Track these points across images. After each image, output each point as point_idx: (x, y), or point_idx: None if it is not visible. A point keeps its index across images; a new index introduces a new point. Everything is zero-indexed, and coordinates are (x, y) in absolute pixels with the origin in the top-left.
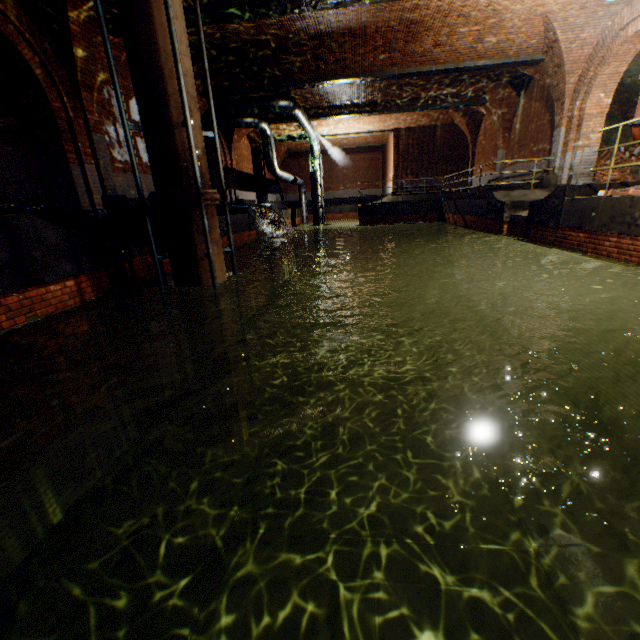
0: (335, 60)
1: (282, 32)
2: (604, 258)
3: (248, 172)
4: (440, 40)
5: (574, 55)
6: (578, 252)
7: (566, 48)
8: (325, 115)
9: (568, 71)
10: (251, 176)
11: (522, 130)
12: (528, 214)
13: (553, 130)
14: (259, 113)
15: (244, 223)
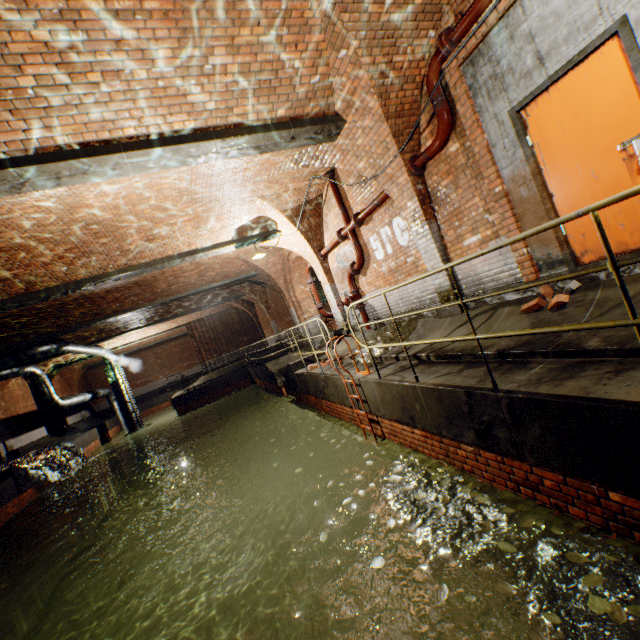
0: (82, 312)
1: (6, 314)
2: (328, 414)
3: (28, 410)
4: (172, 282)
5: (273, 269)
6: (318, 410)
7: (266, 267)
8: (104, 338)
9: (276, 277)
10: (34, 412)
11: (276, 307)
12: (286, 382)
13: (289, 309)
14: (15, 364)
15: (7, 492)
